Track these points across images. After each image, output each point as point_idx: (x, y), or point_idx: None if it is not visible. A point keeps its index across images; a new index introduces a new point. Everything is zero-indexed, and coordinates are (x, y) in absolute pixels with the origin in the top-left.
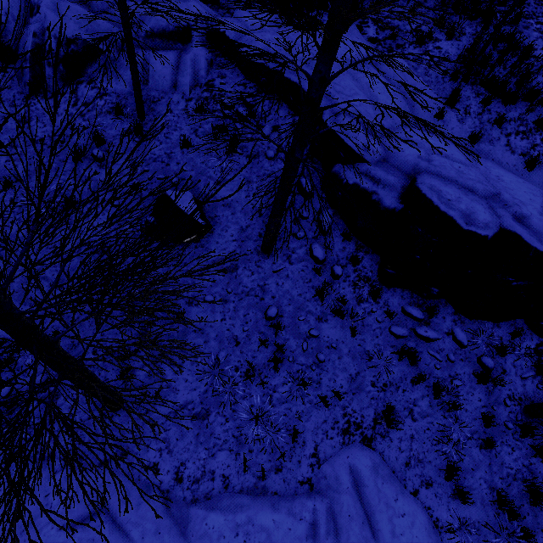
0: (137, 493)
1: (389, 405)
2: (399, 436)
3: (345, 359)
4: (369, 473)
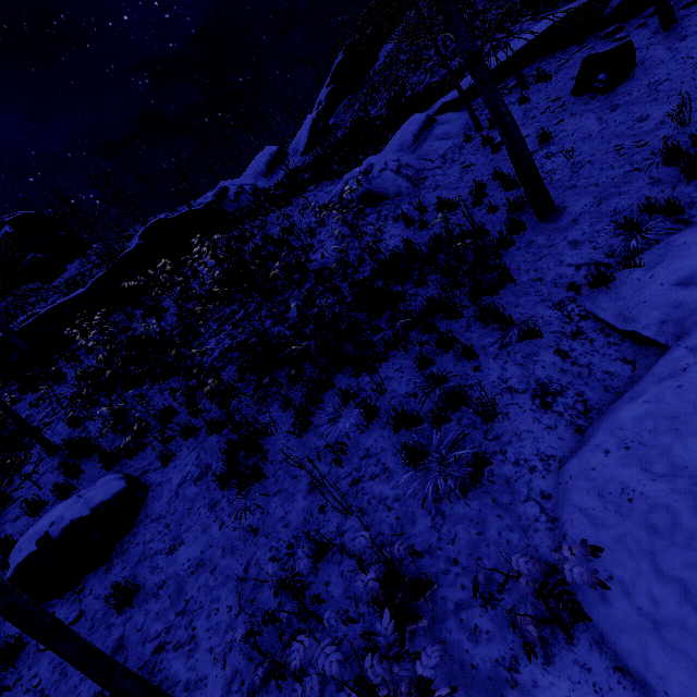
0: None
1: None
2: None
3: None
4: None
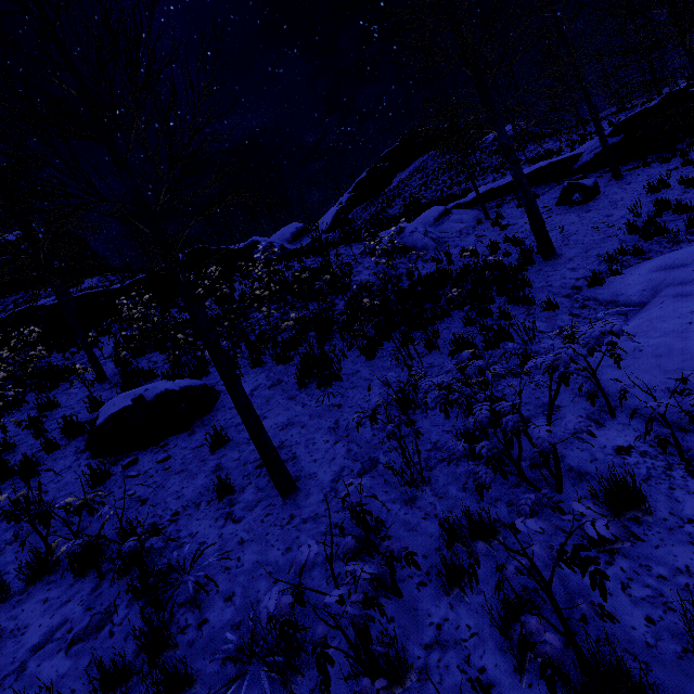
0: None
1: None
2: None
3: None
4: None
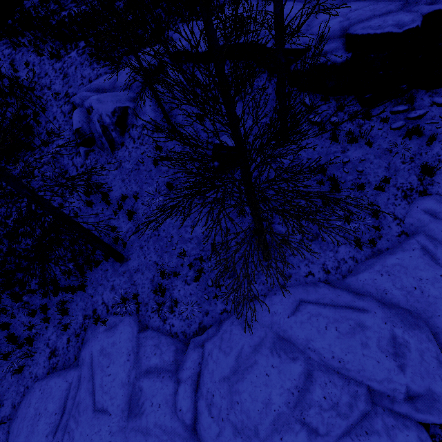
0: (311, 288)
1: (422, 165)
2: (441, 178)
3: (375, 161)
4: (437, 205)
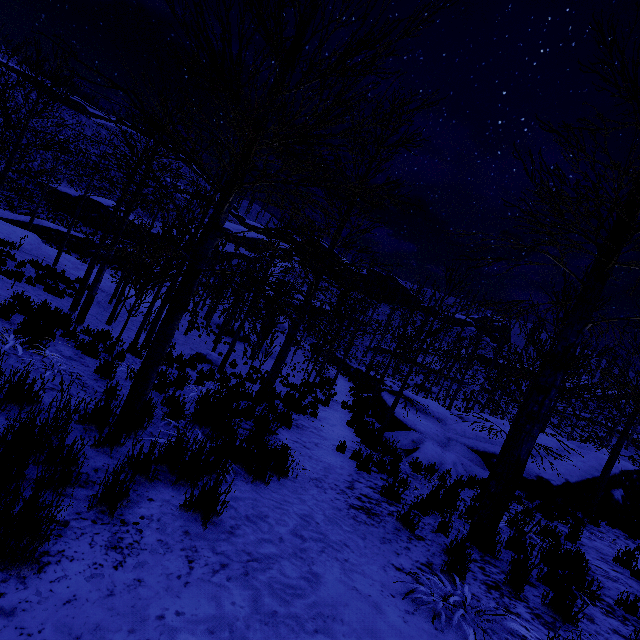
0: None
1: None
2: None
3: None
4: None
